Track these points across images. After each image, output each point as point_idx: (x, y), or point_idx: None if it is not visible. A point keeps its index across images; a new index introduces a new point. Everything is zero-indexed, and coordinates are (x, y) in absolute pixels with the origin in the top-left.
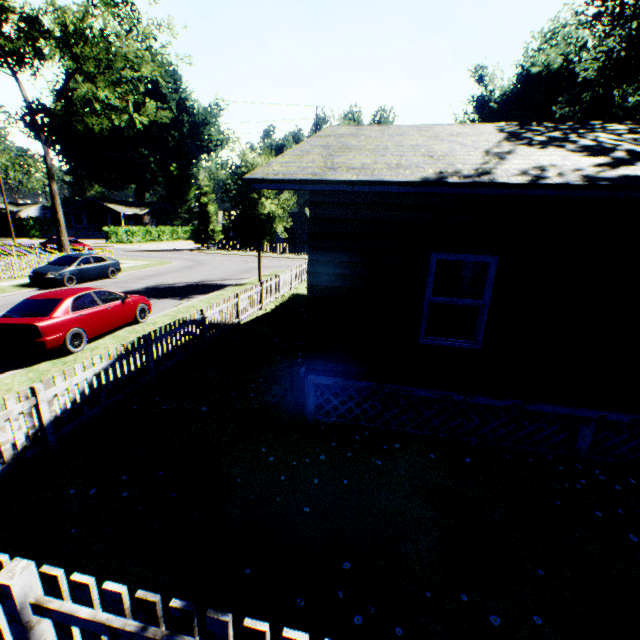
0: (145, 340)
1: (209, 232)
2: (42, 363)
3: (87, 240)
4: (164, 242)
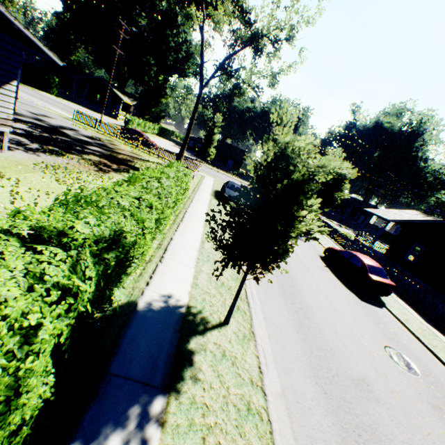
0: (443, 306)
1: (207, 151)
2: (382, 300)
3: (93, 112)
4: (151, 136)
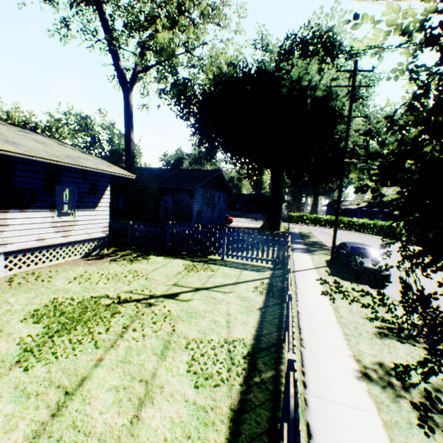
0: None
1: None
2: None
3: None
4: None
